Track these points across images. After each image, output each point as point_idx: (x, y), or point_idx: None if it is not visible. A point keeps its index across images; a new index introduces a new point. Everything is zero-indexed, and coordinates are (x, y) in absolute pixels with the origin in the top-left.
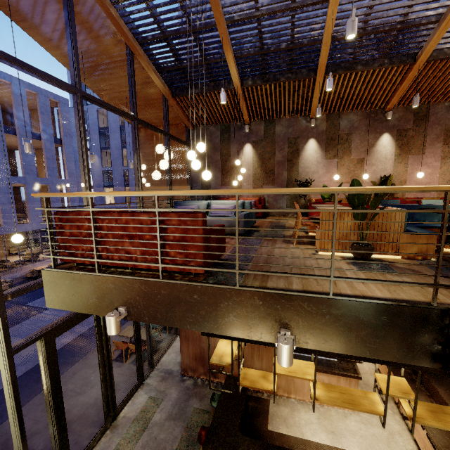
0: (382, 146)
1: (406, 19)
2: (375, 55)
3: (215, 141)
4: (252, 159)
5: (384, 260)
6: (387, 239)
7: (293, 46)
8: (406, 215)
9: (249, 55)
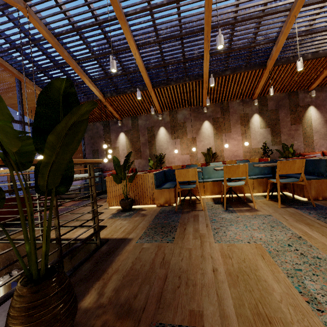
0: (205, 129)
1: (184, 56)
2: (179, 76)
3: (100, 132)
4: (126, 142)
5: (142, 209)
6: (147, 194)
7: (125, 73)
8: (154, 177)
9: (100, 79)
